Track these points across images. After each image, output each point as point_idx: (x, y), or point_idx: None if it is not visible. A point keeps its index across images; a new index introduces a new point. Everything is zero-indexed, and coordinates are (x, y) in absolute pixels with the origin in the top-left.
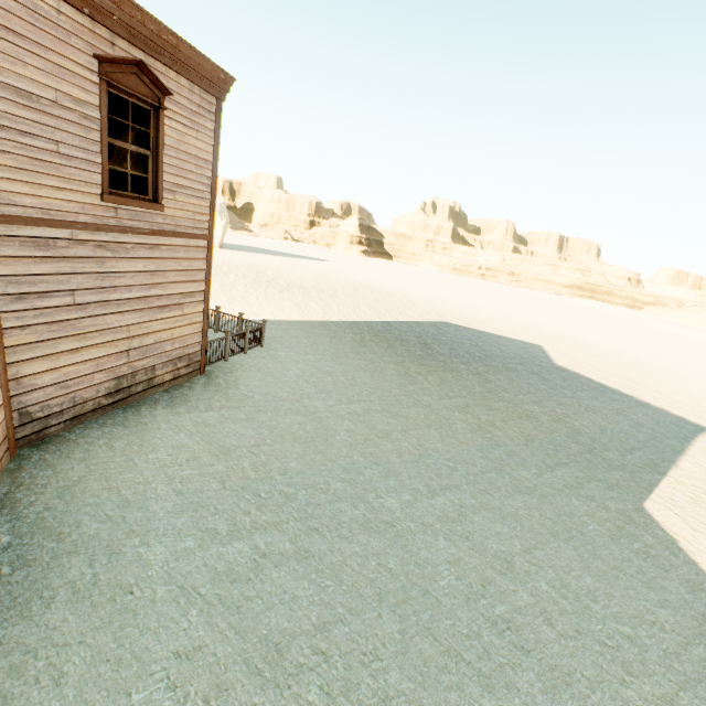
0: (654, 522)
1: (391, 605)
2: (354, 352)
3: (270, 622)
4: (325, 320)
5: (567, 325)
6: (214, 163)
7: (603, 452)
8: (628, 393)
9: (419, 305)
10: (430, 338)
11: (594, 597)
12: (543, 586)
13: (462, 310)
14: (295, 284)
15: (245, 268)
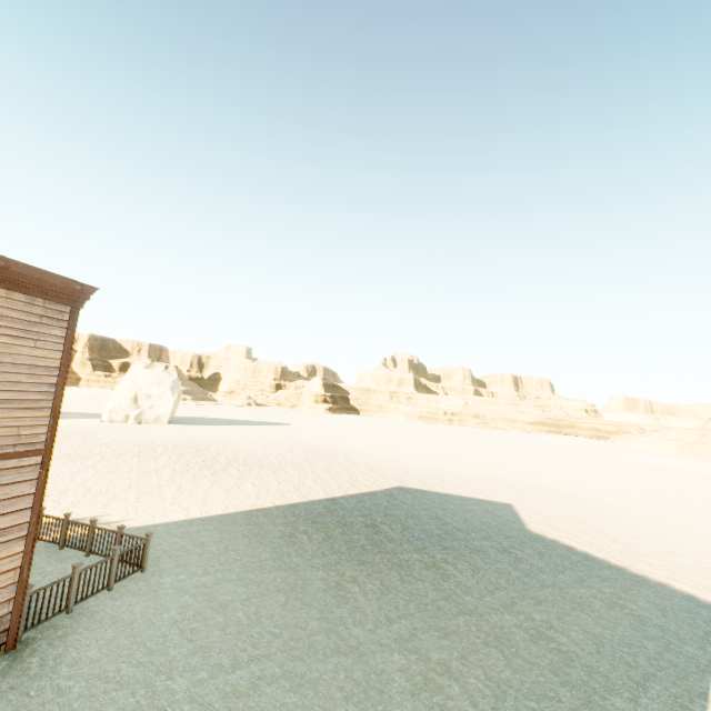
0: None
1: None
2: (275, 557)
3: None
4: (255, 508)
5: (538, 470)
6: (62, 368)
7: (607, 698)
8: (618, 563)
9: (377, 466)
10: (381, 514)
11: None
12: None
13: (425, 467)
14: (237, 459)
15: (185, 446)
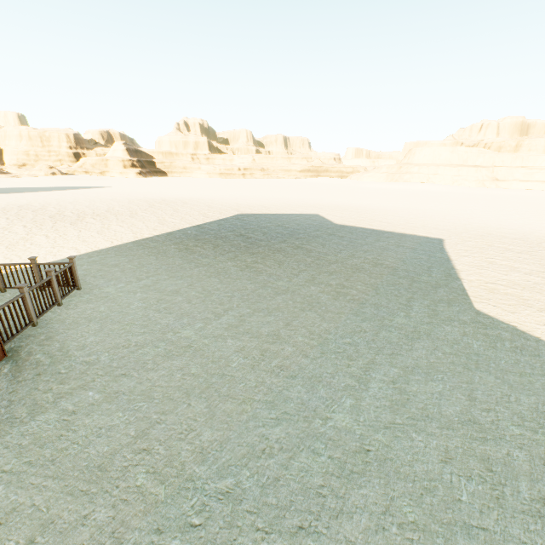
0: (493, 318)
1: None
2: (187, 261)
3: None
4: (139, 239)
5: (319, 196)
6: None
7: (420, 278)
8: (389, 230)
9: (214, 205)
10: (242, 229)
11: (543, 414)
12: (514, 430)
13: (248, 202)
14: (85, 212)
15: (16, 209)
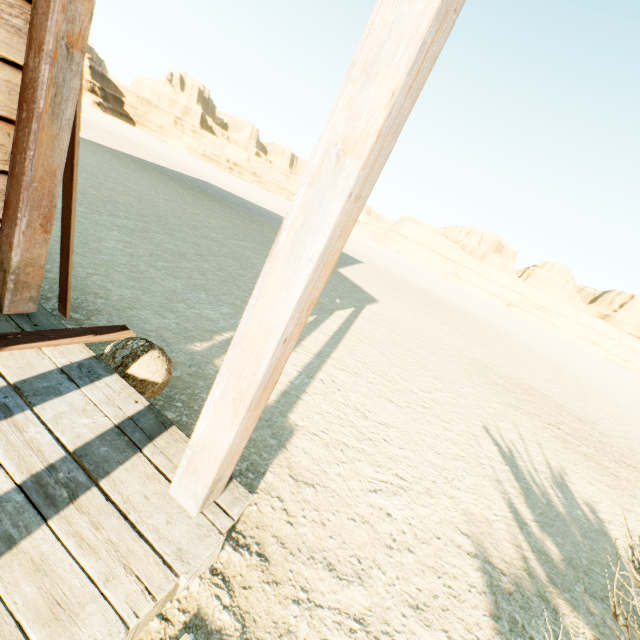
0: (341, 273)
1: (231, 259)
2: (141, 171)
3: (169, 247)
4: (94, 141)
5: None
6: None
7: None
8: None
9: (183, 166)
10: (203, 186)
11: None
12: None
13: (221, 182)
14: None
15: None
